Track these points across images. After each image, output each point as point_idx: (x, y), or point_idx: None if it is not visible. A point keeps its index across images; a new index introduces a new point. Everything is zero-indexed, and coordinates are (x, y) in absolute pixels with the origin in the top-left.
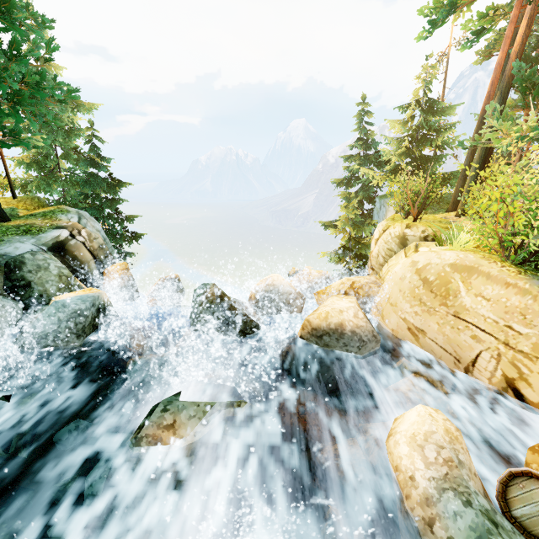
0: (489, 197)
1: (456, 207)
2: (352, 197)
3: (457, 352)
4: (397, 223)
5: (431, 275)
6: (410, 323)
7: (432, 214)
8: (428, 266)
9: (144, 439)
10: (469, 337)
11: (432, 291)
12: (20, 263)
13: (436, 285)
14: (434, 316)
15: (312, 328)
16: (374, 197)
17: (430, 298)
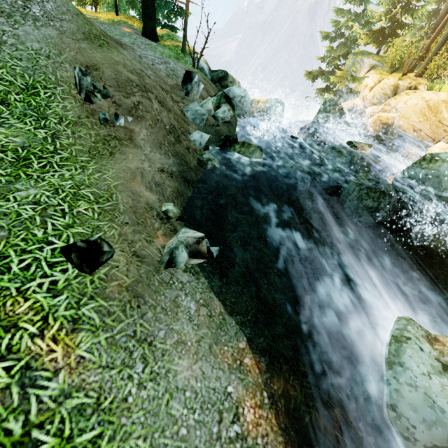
0: (443, 65)
1: (413, 70)
2: (334, 51)
3: (435, 137)
4: (390, 77)
5: (433, 103)
6: (415, 126)
7: (397, 73)
8: (433, 99)
9: (359, 148)
10: (442, 130)
11: (431, 111)
12: (226, 75)
13: (434, 108)
14: (429, 122)
15: (380, 125)
16: (347, 54)
17: (429, 114)
